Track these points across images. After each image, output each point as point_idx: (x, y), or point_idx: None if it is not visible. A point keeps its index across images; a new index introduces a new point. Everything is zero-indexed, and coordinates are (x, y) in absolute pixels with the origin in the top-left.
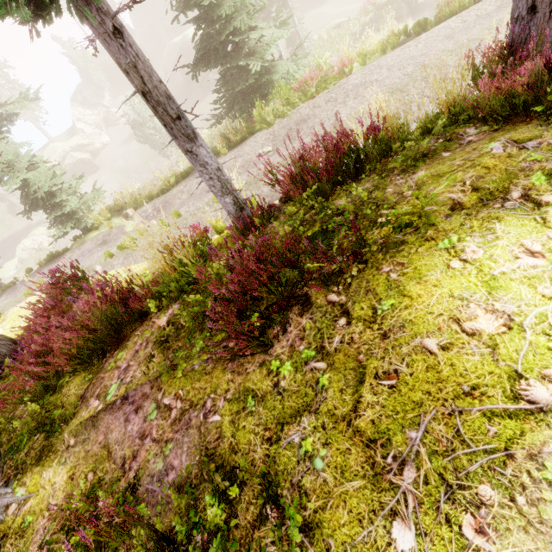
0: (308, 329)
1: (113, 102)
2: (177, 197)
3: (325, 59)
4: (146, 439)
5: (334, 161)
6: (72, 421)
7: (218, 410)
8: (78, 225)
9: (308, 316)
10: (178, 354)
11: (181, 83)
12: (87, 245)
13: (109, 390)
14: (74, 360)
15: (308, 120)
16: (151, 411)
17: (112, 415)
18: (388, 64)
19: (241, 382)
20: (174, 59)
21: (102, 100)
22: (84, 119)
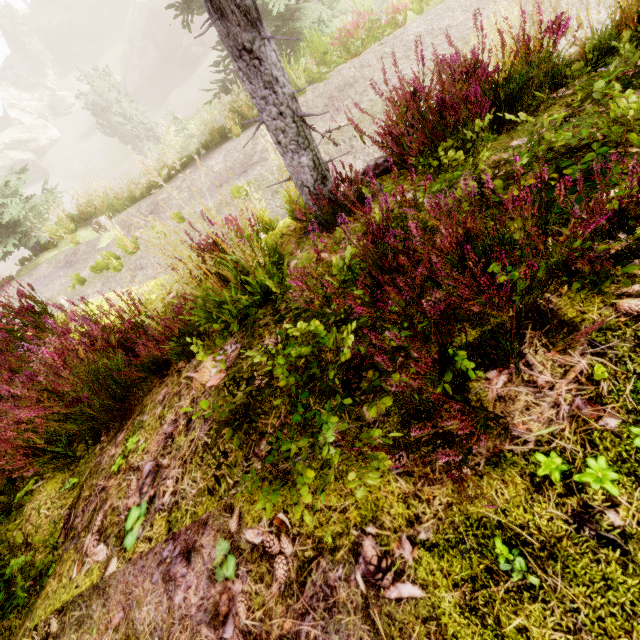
0: (605, 379)
1: (60, 83)
2: (173, 196)
3: (367, 6)
4: (224, 626)
5: (480, 92)
6: (49, 582)
7: (407, 571)
8: (26, 242)
9: (584, 351)
10: (286, 447)
11: (154, 58)
12: (42, 269)
13: (127, 521)
14: (42, 456)
15: (355, 84)
16: (221, 559)
17: (134, 564)
18: (462, 5)
19: (448, 502)
20: (142, 26)
21: (44, 80)
22: (19, 105)
